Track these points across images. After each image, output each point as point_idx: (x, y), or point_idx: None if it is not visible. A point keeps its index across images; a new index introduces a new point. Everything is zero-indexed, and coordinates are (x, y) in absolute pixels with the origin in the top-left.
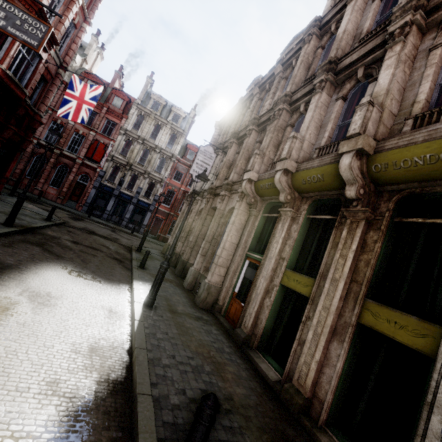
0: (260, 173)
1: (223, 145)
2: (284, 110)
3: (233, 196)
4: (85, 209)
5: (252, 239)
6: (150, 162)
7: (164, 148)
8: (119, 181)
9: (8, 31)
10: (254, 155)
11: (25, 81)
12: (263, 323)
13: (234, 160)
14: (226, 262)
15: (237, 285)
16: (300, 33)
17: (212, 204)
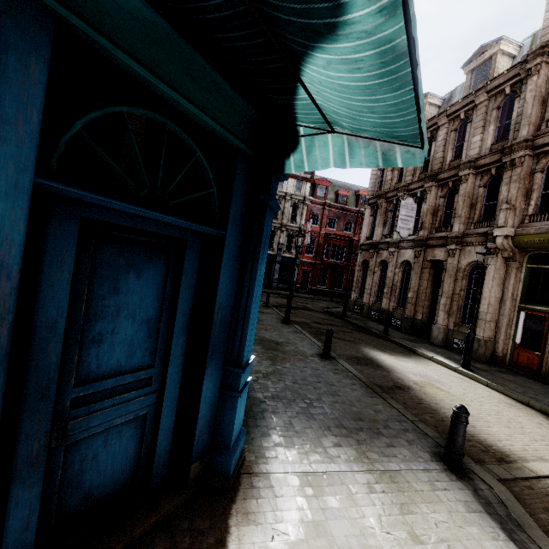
0: (515, 227)
1: (407, 187)
2: (526, 156)
3: (467, 249)
4: None
5: (521, 291)
6: (283, 213)
7: (293, 193)
8: None
9: (291, 175)
10: (504, 210)
11: None
12: None
13: (440, 205)
14: (494, 317)
15: (518, 336)
16: (491, 42)
17: (426, 257)
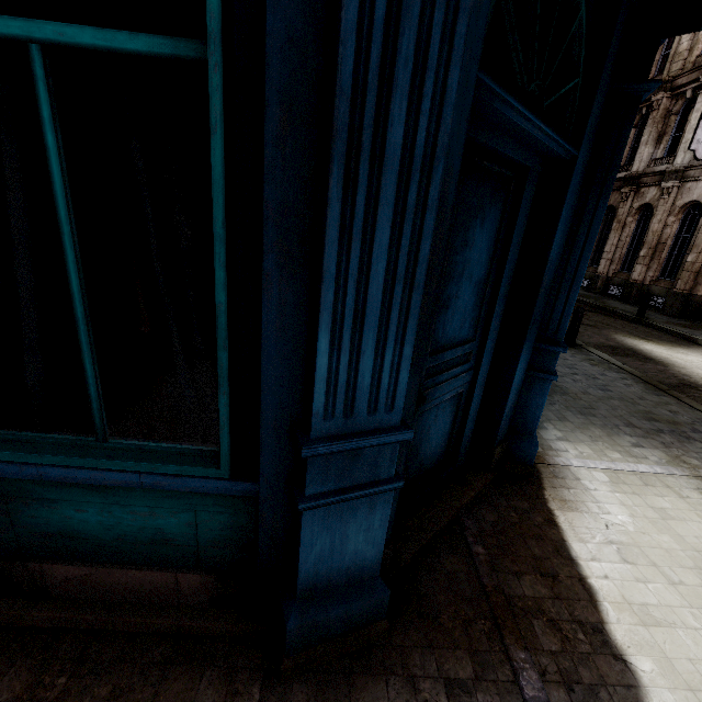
0: None
1: None
2: None
3: None
4: None
5: None
6: None
7: None
8: None
9: None
10: None
11: None
12: None
13: None
14: None
15: None
16: None
17: None
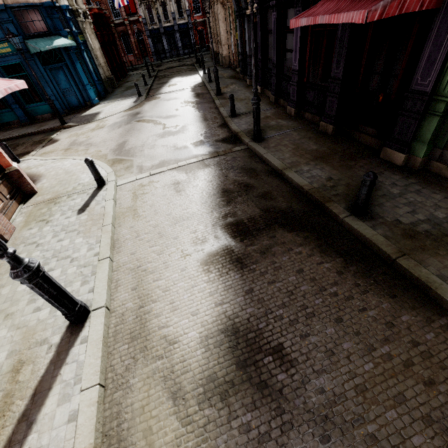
0: None
1: None
2: None
3: None
4: (155, 58)
5: (229, 23)
6: None
7: None
8: (158, 20)
9: None
10: None
11: (97, 3)
12: (237, 58)
13: None
14: (226, 42)
15: (232, 50)
16: None
17: (214, 7)
